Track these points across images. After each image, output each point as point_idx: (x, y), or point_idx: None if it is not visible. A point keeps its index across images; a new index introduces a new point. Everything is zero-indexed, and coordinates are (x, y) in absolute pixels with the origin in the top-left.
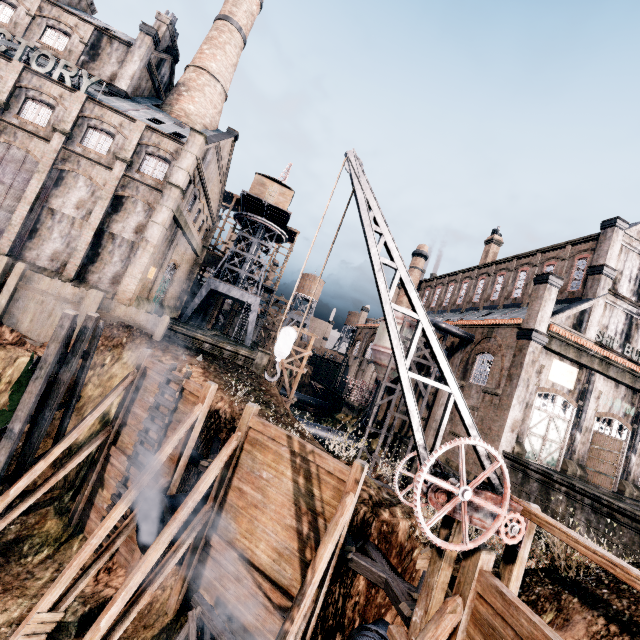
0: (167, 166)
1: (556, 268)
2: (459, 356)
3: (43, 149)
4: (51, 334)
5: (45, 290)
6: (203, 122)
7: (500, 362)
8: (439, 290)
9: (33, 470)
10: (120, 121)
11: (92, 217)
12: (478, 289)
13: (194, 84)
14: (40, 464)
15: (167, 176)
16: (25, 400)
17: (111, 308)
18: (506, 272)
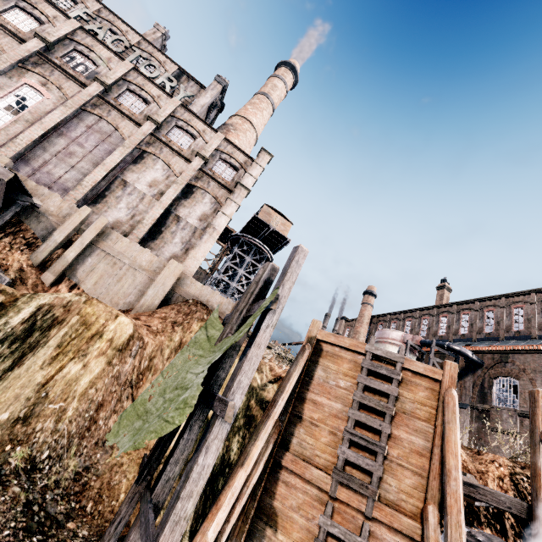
0: (234, 172)
1: (526, 310)
2: (471, 380)
3: (132, 130)
4: (114, 302)
5: (120, 251)
6: None
7: (529, 385)
8: (394, 324)
9: (232, 488)
10: (203, 128)
11: (164, 196)
12: (441, 324)
13: (240, 127)
14: (239, 476)
15: (234, 179)
16: (251, 358)
17: (186, 284)
18: (470, 311)
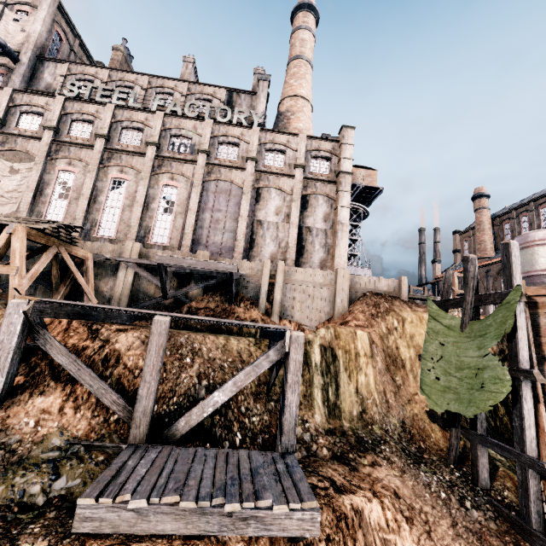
0: (327, 163)
1: None
2: None
3: (241, 176)
4: (318, 317)
5: (302, 280)
6: (309, 134)
7: None
8: (525, 217)
9: (542, 416)
10: (286, 139)
11: (292, 217)
12: None
13: (295, 108)
14: (542, 409)
15: (332, 170)
16: (520, 338)
17: (356, 282)
18: None
